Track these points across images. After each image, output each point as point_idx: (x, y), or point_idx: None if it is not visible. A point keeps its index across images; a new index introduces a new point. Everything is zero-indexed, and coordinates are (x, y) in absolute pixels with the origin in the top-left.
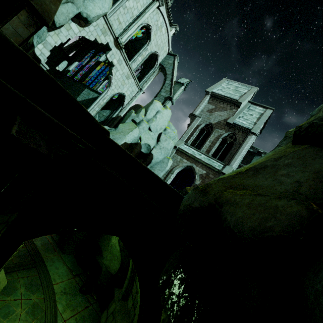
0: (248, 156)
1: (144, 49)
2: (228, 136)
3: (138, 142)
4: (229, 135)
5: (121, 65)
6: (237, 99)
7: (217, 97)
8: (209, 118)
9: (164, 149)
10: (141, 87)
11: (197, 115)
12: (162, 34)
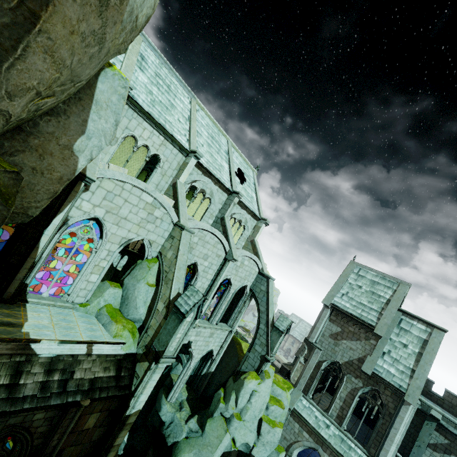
0: (414, 416)
1: (225, 297)
2: (369, 393)
3: (231, 451)
4: (370, 392)
5: (200, 334)
6: (374, 325)
7: (342, 313)
8: (335, 350)
9: (269, 444)
10: (231, 326)
11: (315, 344)
12: (245, 266)
